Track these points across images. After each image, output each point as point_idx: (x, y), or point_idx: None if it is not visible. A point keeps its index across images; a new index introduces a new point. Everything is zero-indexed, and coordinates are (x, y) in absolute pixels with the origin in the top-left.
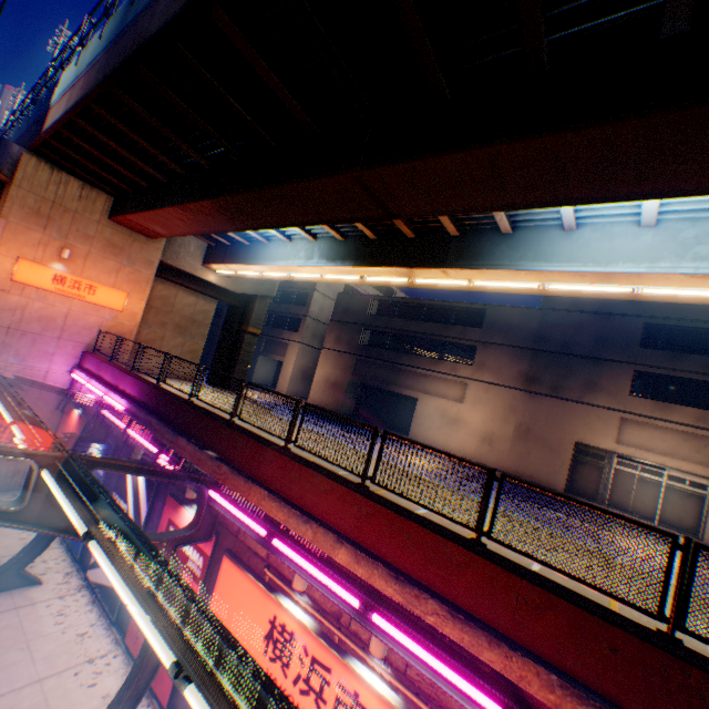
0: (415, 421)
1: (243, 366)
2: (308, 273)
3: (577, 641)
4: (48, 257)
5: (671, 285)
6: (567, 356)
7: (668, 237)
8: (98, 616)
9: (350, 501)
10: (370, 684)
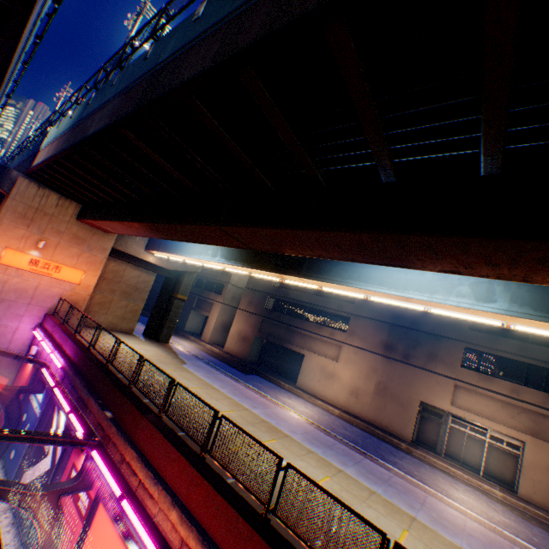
0: (302, 373)
1: (171, 323)
2: (215, 264)
3: None
4: (28, 246)
5: (448, 309)
6: (416, 331)
7: (442, 276)
8: (13, 536)
9: (187, 470)
10: None
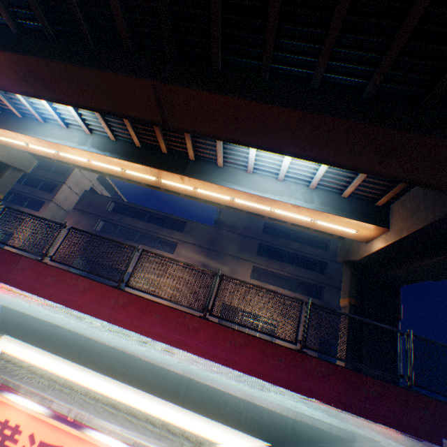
0: (129, 288)
1: None
2: (77, 155)
3: (263, 361)
4: None
5: (285, 209)
6: (225, 254)
7: (287, 187)
8: None
9: (109, 295)
10: (107, 444)
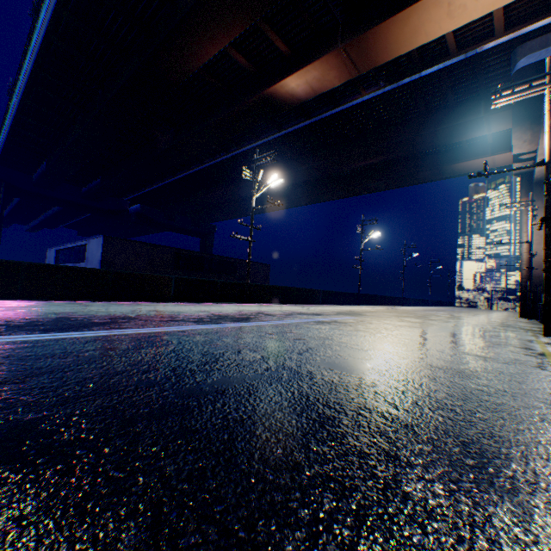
0: None
1: None
2: None
3: None
4: None
5: None
6: None
7: None
8: None
9: None
10: None
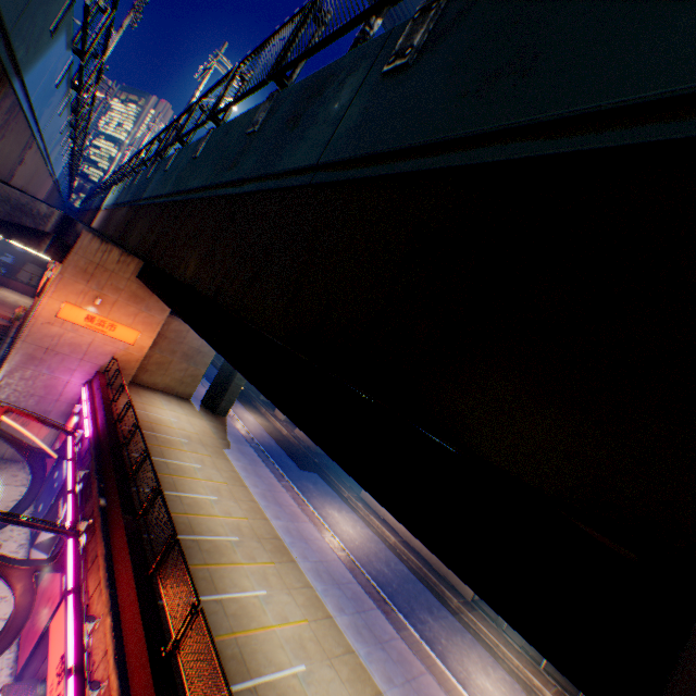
0: None
1: (231, 395)
2: None
3: None
4: (86, 302)
5: None
6: None
7: None
8: None
9: (132, 583)
10: None
